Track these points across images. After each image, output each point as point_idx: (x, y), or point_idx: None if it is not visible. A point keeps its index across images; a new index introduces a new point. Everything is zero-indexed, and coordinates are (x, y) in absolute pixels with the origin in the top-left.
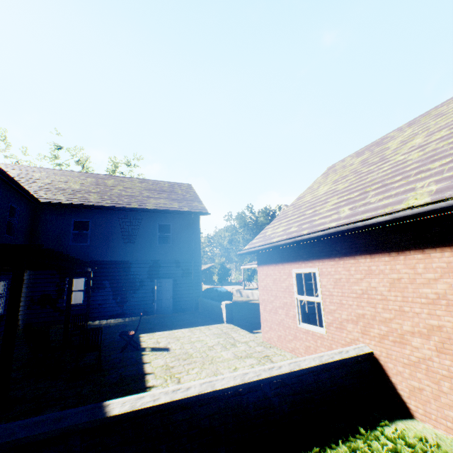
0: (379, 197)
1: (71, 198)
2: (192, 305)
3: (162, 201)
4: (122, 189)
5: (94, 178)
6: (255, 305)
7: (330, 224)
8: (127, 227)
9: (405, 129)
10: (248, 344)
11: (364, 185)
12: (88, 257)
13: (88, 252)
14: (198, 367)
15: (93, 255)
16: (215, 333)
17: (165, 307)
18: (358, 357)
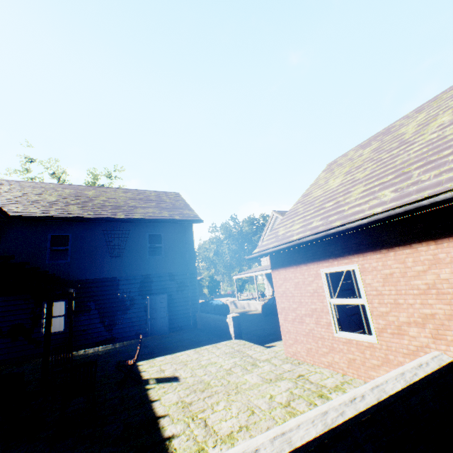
0: (433, 172)
1: (47, 210)
2: (190, 322)
3: (150, 210)
4: (105, 199)
5: (72, 189)
6: (254, 316)
7: (374, 210)
8: (113, 240)
9: (414, 115)
10: (272, 362)
11: (396, 167)
12: (68, 276)
13: (68, 270)
14: (224, 400)
15: (74, 273)
16: (226, 351)
17: (161, 327)
18: (442, 369)
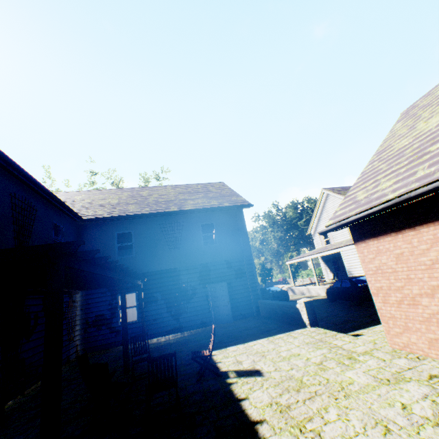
0: None
1: (111, 212)
2: (252, 309)
3: (199, 201)
4: (158, 196)
5: (129, 192)
6: (319, 302)
7: None
8: (169, 232)
9: None
10: (375, 356)
11: None
12: (135, 269)
13: (134, 264)
14: (332, 406)
15: (140, 266)
16: (306, 341)
17: (224, 315)
18: None
